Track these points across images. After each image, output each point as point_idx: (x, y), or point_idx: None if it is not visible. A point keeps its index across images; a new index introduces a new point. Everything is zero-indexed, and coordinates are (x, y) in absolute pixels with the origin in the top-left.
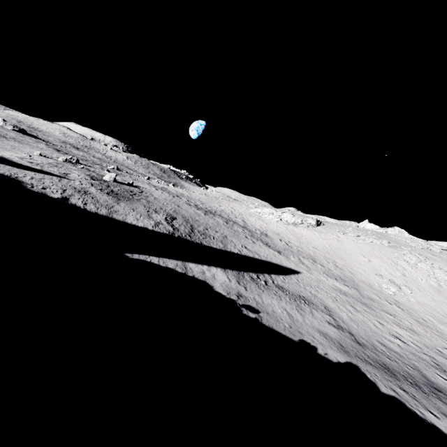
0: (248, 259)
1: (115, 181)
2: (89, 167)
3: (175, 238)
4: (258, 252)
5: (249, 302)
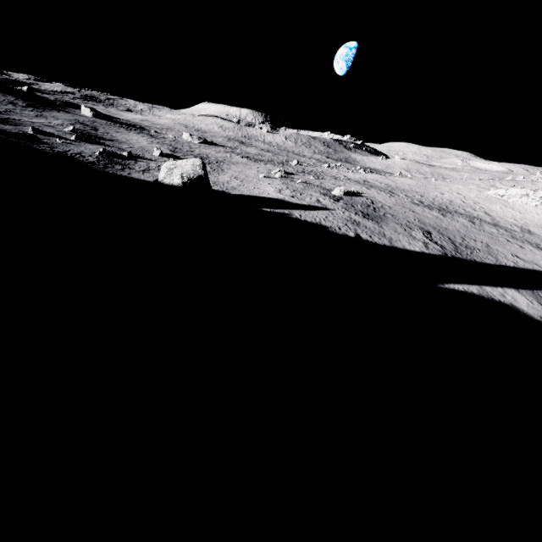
0: (530, 273)
1: (344, 194)
2: (295, 176)
3: (451, 259)
4: (534, 261)
5: None
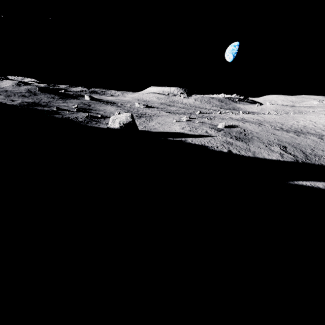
0: None
1: (225, 127)
2: (196, 119)
3: (301, 164)
4: None
5: None
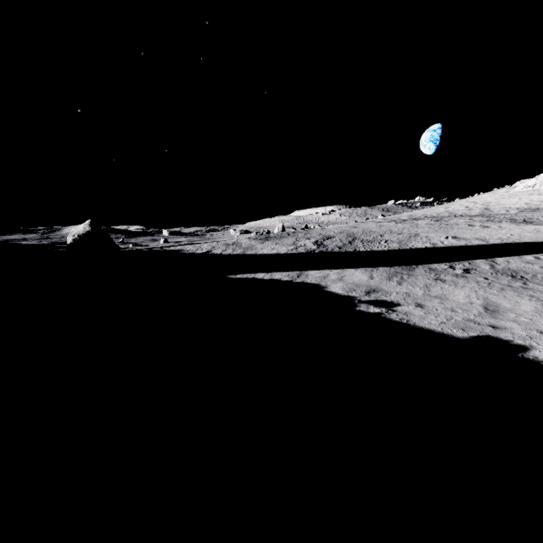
0: (446, 250)
1: (284, 230)
2: None
3: (312, 254)
4: (484, 237)
5: (389, 296)
